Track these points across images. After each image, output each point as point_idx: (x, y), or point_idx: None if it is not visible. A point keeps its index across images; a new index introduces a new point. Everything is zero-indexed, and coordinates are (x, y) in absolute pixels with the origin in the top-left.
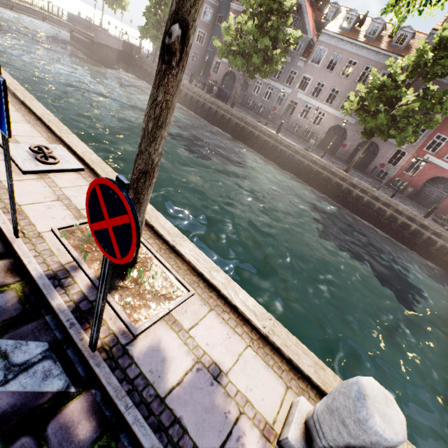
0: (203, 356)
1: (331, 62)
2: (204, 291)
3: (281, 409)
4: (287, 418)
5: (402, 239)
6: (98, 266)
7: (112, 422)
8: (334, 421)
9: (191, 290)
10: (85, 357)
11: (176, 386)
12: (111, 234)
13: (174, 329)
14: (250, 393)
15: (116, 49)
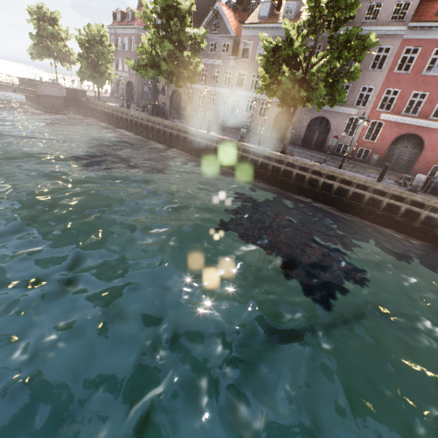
0: None
1: None
2: None
3: None
4: None
5: (360, 212)
6: None
7: None
8: None
9: None
10: None
11: None
12: None
13: None
14: None
15: (60, 96)
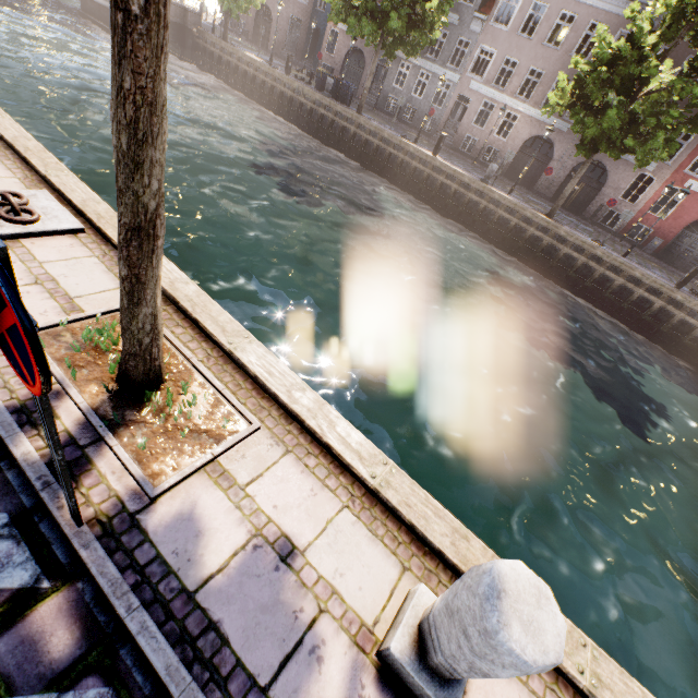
0: (266, 526)
1: (530, 20)
2: (279, 423)
3: (390, 603)
4: (396, 617)
5: (637, 324)
6: (97, 389)
7: (108, 631)
8: (453, 629)
9: (254, 422)
10: (66, 534)
11: (215, 574)
12: (10, 343)
13: (221, 485)
14: (340, 579)
15: None
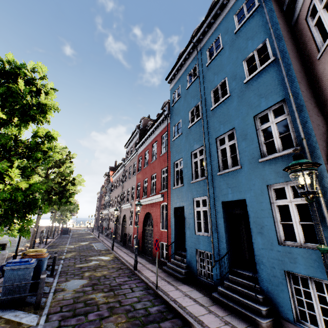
0: None
1: None
2: None
3: None
4: None
5: None
6: None
7: None
8: None
9: None
10: None
11: None
12: None
13: None
14: None
15: (39, 231)
